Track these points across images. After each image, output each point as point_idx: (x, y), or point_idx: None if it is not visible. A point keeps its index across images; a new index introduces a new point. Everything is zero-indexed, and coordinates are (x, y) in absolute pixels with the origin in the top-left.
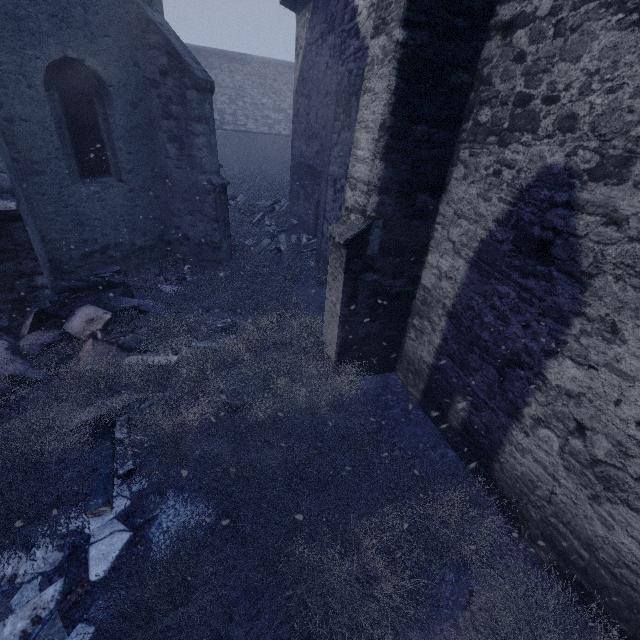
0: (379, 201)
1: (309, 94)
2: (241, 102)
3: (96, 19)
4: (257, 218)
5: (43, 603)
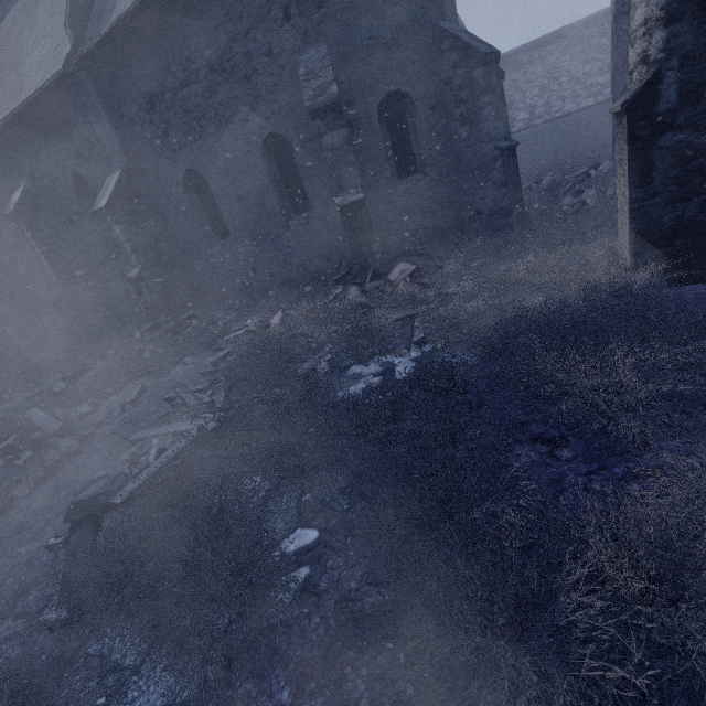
0: (667, 36)
1: (629, 7)
2: (555, 86)
3: (406, 54)
4: (563, 190)
5: (373, 382)
